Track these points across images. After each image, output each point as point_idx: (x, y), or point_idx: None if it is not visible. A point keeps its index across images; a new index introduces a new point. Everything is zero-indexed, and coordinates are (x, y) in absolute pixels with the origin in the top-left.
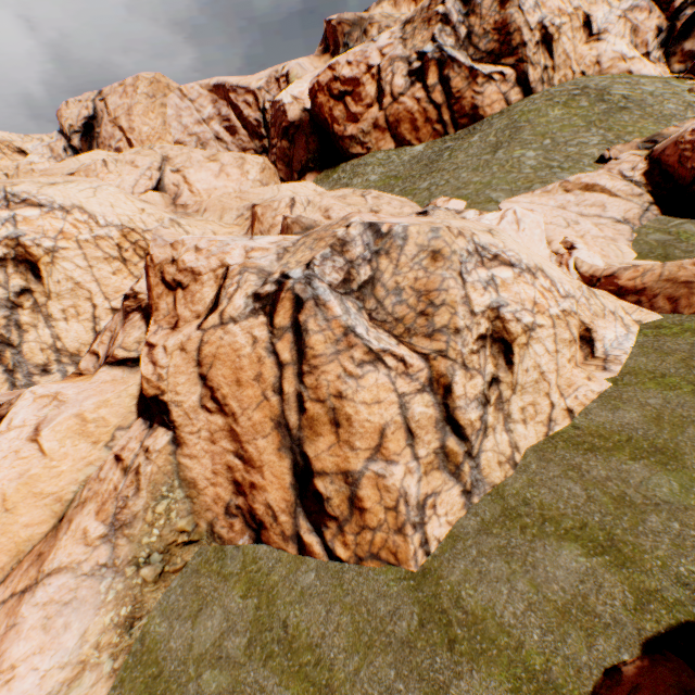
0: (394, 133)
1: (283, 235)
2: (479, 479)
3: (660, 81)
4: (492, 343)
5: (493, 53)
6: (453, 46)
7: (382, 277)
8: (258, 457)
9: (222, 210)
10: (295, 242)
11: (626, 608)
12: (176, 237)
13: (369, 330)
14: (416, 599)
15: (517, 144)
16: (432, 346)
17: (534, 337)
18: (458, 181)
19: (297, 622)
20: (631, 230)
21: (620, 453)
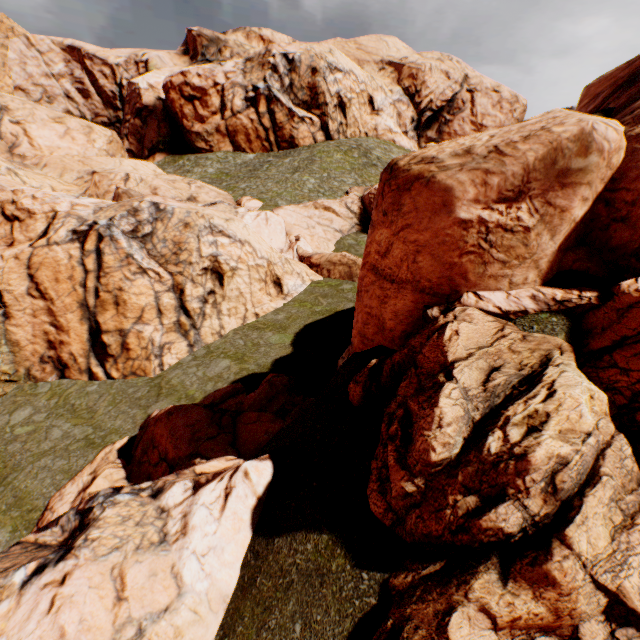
0: (233, 139)
1: (115, 200)
2: (199, 340)
3: (404, 153)
4: (213, 273)
5: (307, 103)
6: (279, 89)
7: (158, 233)
8: (68, 325)
9: (63, 169)
10: (110, 206)
11: (234, 374)
12: (13, 184)
13: (145, 259)
14: (150, 385)
15: (308, 172)
16: (177, 270)
17: (237, 274)
18: (264, 188)
19: (81, 403)
20: (342, 237)
21: (267, 329)
